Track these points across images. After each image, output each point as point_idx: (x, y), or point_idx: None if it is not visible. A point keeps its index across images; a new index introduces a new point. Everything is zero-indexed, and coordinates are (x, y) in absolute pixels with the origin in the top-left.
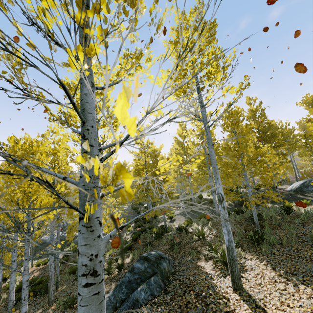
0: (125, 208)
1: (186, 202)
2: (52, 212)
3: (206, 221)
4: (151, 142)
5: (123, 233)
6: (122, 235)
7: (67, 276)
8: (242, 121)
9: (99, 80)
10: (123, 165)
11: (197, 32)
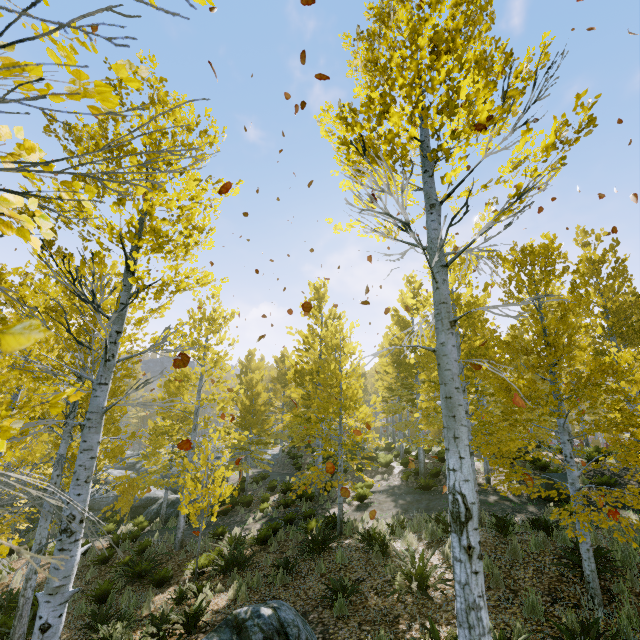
0: (276, 452)
1: (406, 464)
2: (3, 457)
3: (442, 532)
4: (339, 315)
5: (250, 513)
6: (245, 520)
7: (84, 606)
8: (562, 274)
9: (157, 125)
10: (282, 358)
11: (437, 5)
